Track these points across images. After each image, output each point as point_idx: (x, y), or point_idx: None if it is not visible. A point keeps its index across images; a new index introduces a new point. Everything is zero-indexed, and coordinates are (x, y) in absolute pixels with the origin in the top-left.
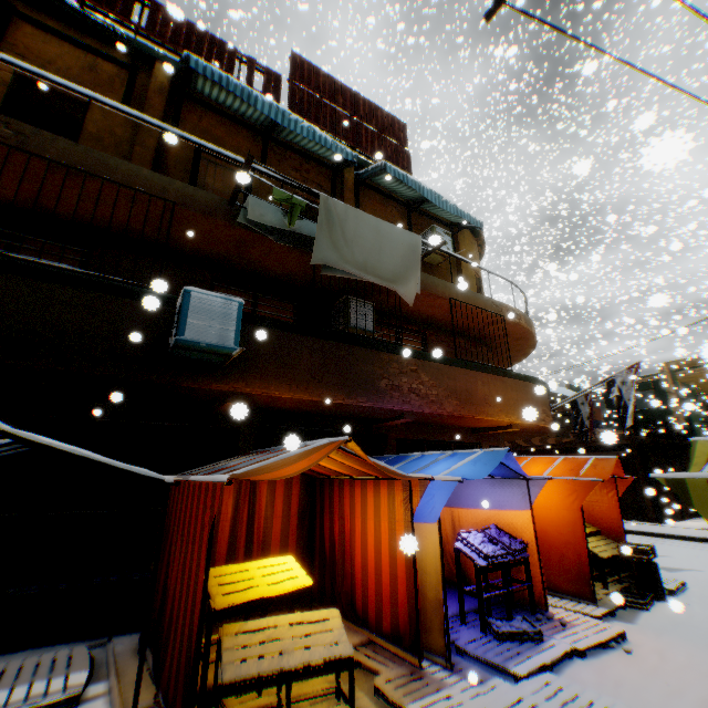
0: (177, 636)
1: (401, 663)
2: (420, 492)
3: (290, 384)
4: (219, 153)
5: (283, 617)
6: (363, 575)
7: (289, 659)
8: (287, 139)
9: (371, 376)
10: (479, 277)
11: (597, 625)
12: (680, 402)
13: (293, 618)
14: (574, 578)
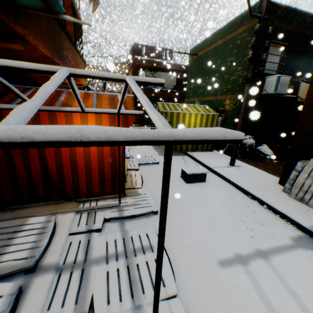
0: (93, 176)
1: None
2: None
3: (43, 41)
4: None
5: None
6: None
7: (126, 165)
8: None
9: (62, 47)
10: None
11: None
12: None
13: None
14: None
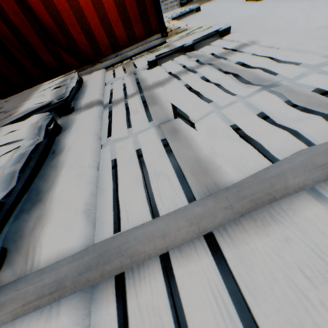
0: (104, 1)
1: None
2: None
3: None
4: None
5: None
6: None
7: None
8: None
9: None
10: None
11: None
12: None
13: None
14: None
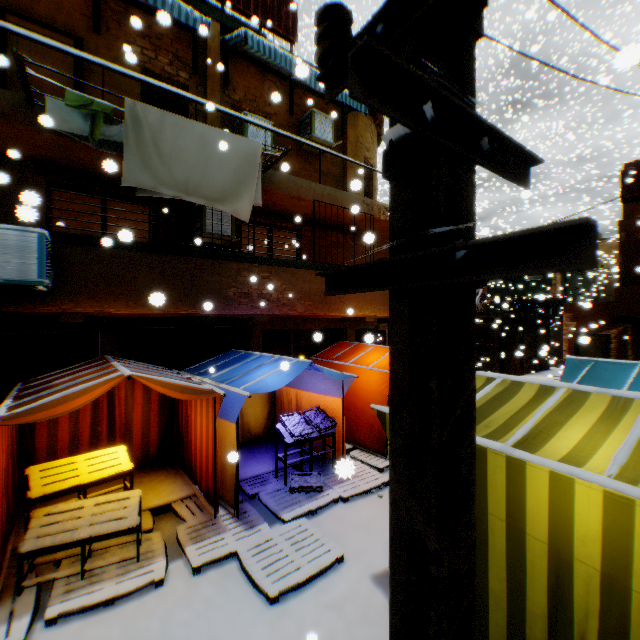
0: (4, 516)
1: (207, 512)
2: (220, 403)
3: (127, 301)
4: (7, 30)
5: (91, 500)
6: (195, 451)
7: (81, 533)
8: None
9: (217, 286)
10: (371, 164)
11: (372, 477)
12: (563, 275)
13: (99, 500)
14: (377, 440)
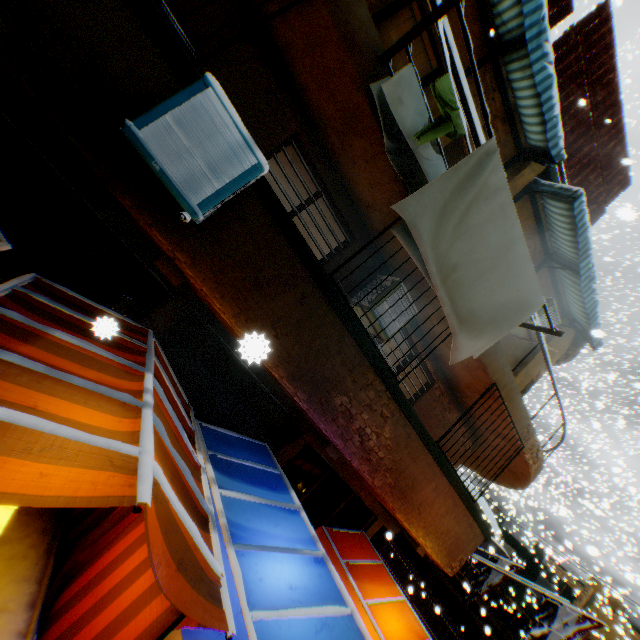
0: None
1: None
2: None
3: (242, 309)
4: None
5: None
6: (94, 578)
7: None
8: (510, 77)
9: (335, 381)
10: (535, 380)
11: None
12: None
13: None
14: None
